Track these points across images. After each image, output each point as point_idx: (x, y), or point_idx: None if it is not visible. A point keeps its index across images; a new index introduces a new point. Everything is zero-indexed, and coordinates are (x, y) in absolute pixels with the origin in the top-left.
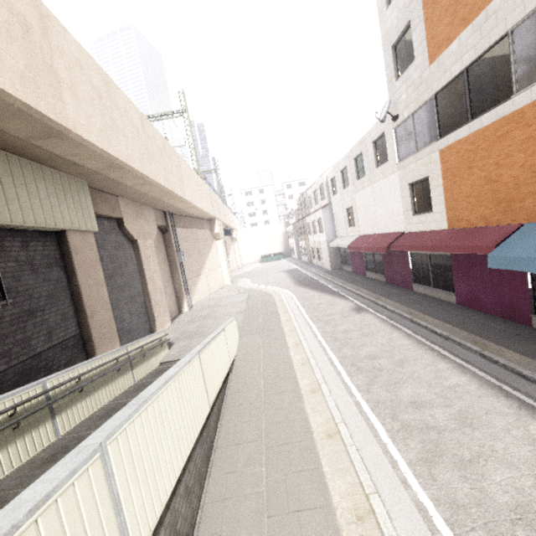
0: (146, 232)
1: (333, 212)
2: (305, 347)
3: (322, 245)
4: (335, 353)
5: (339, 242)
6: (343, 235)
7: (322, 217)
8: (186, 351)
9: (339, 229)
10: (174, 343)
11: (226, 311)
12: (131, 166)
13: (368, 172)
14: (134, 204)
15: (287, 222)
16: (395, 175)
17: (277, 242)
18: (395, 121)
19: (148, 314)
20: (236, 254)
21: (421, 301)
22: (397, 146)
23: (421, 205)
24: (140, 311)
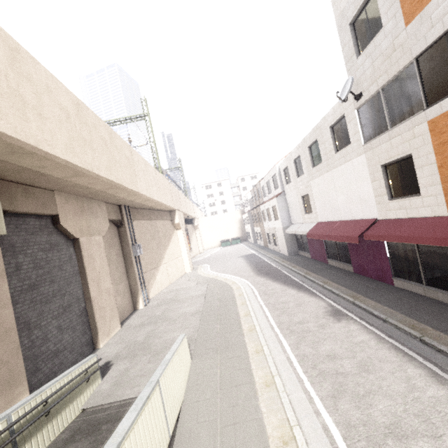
0: (92, 228)
1: (287, 200)
2: (281, 394)
3: (278, 232)
4: (330, 409)
5: (296, 229)
6: (299, 222)
7: (276, 205)
8: (121, 384)
9: (294, 215)
10: (113, 365)
11: (182, 310)
12: (46, 151)
13: (326, 158)
14: (78, 199)
15: (243, 210)
16: (361, 157)
17: (234, 228)
18: (358, 100)
19: (89, 322)
20: (198, 240)
21: (416, 304)
22: (361, 126)
23: (400, 188)
24: (77, 322)
